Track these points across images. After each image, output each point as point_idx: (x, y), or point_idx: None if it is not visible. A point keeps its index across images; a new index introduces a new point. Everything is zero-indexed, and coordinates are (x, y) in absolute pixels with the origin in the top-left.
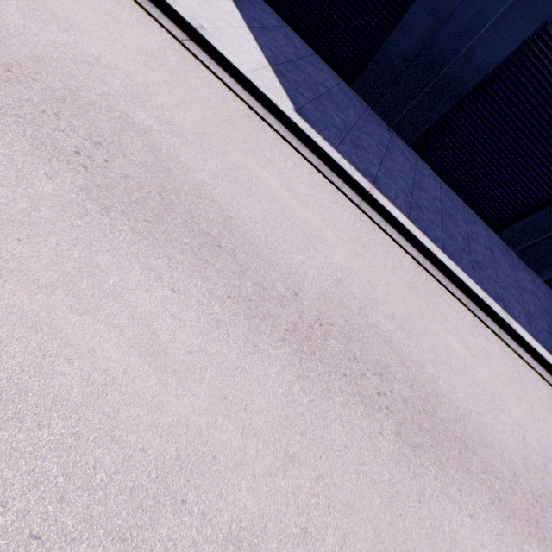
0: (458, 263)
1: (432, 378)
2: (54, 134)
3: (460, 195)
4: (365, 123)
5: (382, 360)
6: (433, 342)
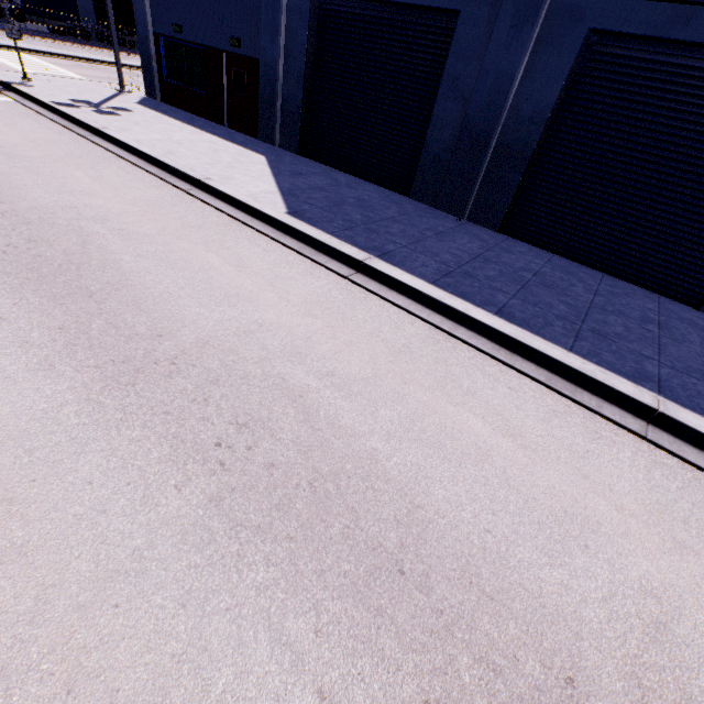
0: (533, 329)
1: (371, 453)
2: (1, 238)
3: (604, 270)
4: (410, 218)
5: (261, 412)
6: (410, 413)
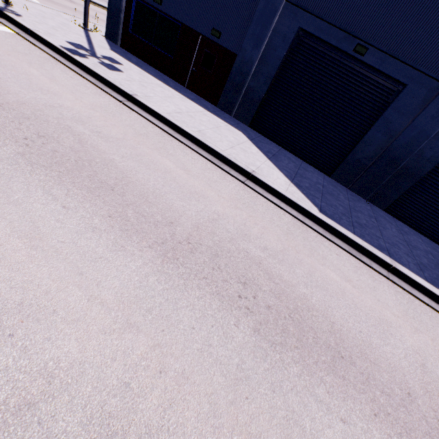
0: None
1: None
2: (224, 285)
3: (435, 241)
4: (353, 203)
5: None
6: None
